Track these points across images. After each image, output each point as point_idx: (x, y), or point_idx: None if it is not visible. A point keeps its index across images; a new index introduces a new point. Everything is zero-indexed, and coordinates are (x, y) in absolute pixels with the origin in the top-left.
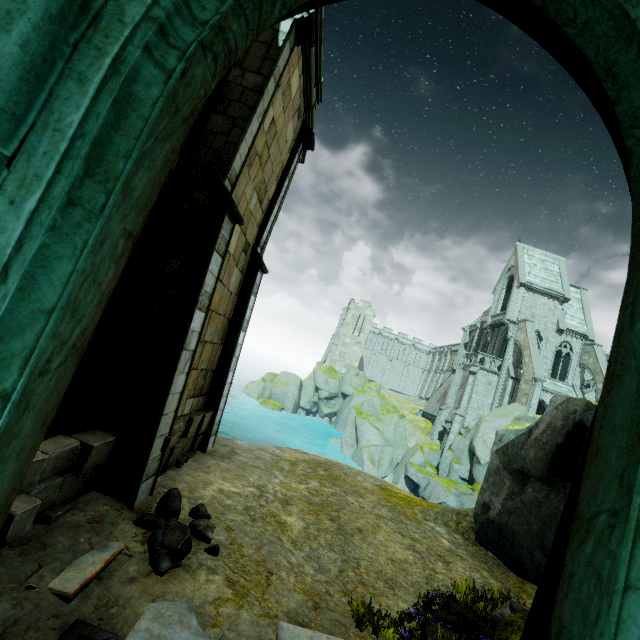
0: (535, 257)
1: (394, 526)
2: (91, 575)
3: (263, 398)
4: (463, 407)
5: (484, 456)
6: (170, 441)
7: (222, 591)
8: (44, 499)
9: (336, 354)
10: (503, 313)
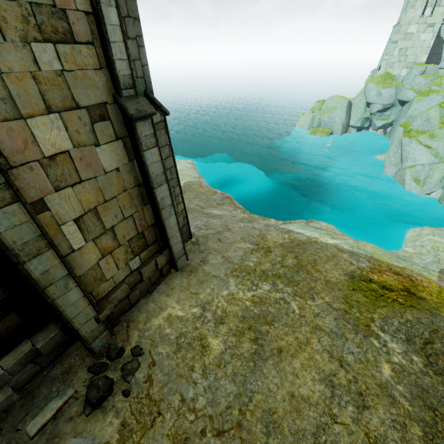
0: None
1: (328, 343)
2: (46, 421)
3: (312, 128)
4: None
5: None
6: (100, 318)
7: (112, 435)
8: (28, 375)
9: (394, 55)
10: None
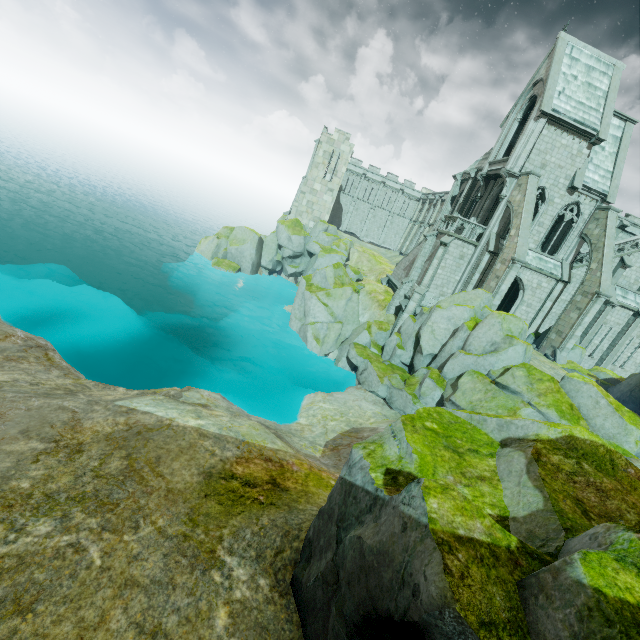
0: (580, 62)
1: (141, 606)
2: None
3: (217, 258)
4: (425, 284)
5: (428, 347)
6: None
7: None
8: None
9: (303, 204)
10: (505, 160)
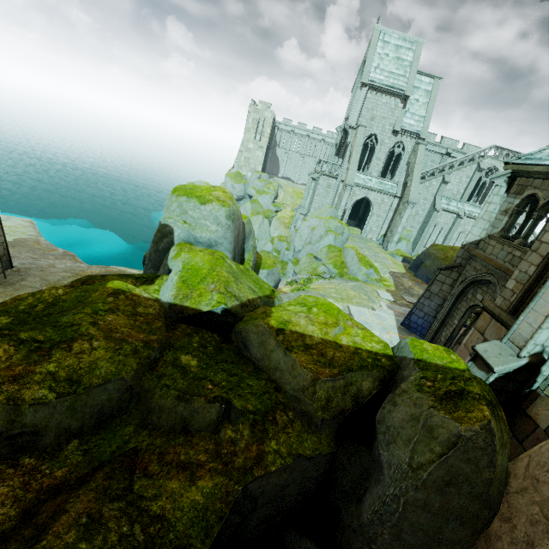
0: (390, 44)
1: None
2: None
3: None
4: (306, 208)
5: (298, 246)
6: None
7: None
8: None
9: (242, 160)
10: (349, 117)
